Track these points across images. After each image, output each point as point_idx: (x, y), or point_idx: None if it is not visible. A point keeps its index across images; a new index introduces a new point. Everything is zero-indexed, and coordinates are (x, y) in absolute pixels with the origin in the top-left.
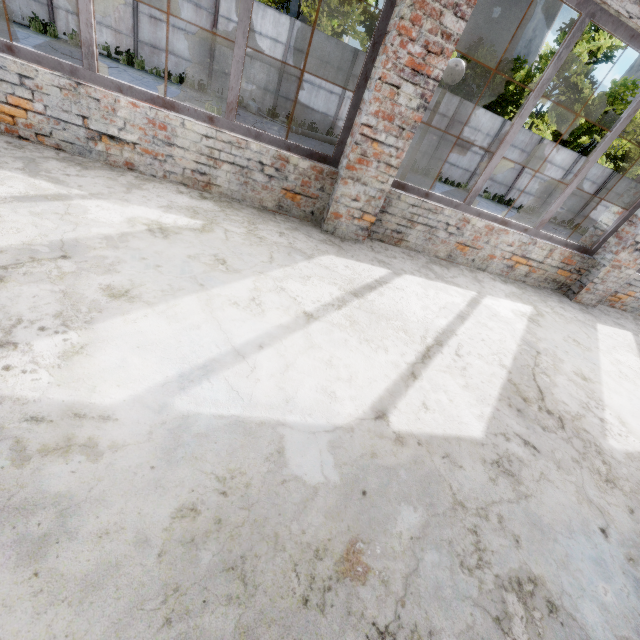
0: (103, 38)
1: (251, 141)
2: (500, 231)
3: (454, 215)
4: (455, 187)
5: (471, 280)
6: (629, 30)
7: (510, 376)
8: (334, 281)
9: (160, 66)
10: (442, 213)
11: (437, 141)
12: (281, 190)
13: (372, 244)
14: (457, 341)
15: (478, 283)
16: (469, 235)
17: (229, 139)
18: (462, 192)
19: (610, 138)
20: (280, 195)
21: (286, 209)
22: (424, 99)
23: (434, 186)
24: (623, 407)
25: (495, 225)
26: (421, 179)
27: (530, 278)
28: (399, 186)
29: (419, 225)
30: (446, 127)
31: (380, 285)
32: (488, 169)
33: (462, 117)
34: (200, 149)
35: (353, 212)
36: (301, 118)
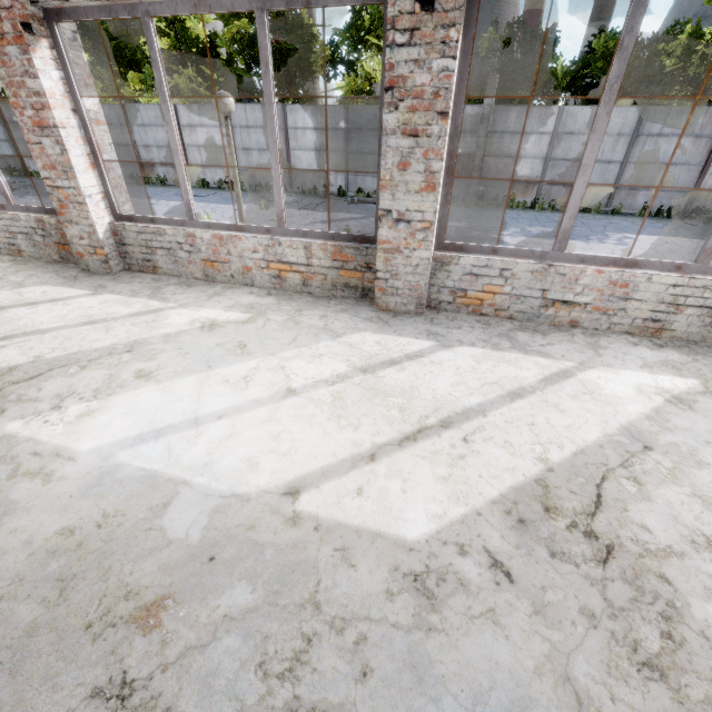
0: (218, 176)
1: (19, 214)
2: (232, 238)
3: (177, 233)
4: (582, 213)
5: (203, 295)
6: (188, 3)
7: (25, 364)
8: (3, 301)
9: (255, 183)
10: (167, 233)
11: (541, 165)
12: (55, 244)
13: (125, 275)
14: (31, 338)
15: (208, 297)
16: (206, 250)
17: (10, 217)
18: (589, 216)
19: (267, 103)
20: (57, 248)
21: (67, 259)
22: (61, 144)
23: (530, 218)
24: (133, 404)
25: (221, 233)
26: (514, 214)
27: (313, 287)
28: (128, 219)
29: (158, 250)
30: (549, 145)
31: (49, 302)
32: (181, 180)
33: (569, 126)
34: (3, 228)
35: (88, 249)
36: (373, 188)
